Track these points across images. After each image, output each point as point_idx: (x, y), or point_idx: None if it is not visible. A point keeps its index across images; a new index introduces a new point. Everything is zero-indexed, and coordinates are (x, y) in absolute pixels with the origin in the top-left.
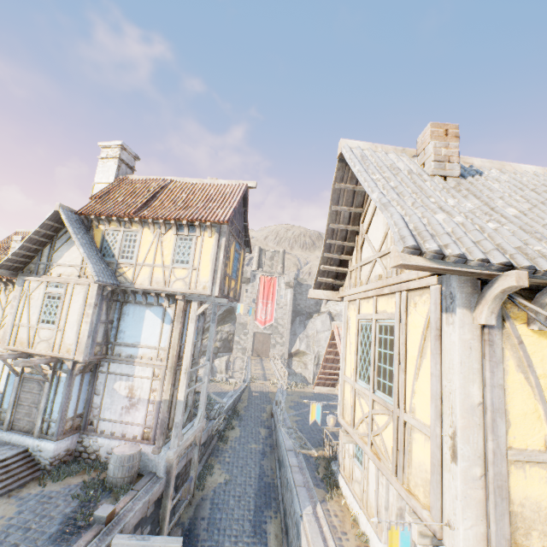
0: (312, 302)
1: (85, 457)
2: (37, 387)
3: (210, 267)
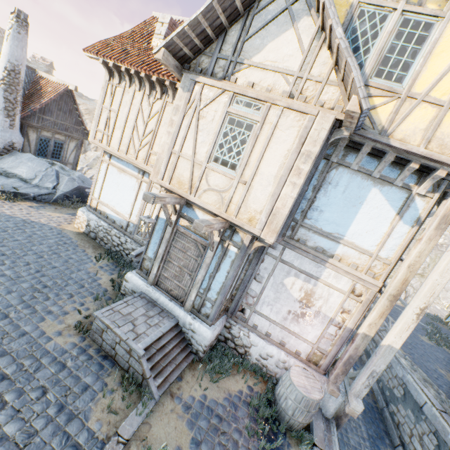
0: None
1: (230, 346)
2: (192, 250)
3: None
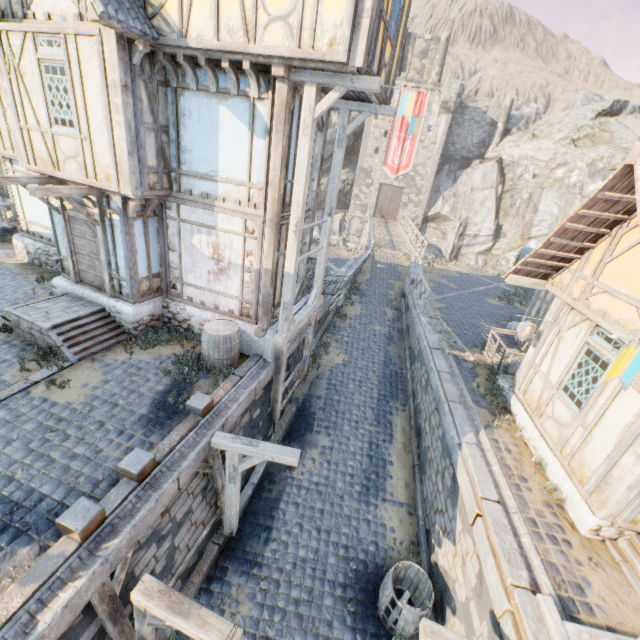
0: (475, 142)
1: (175, 325)
2: (88, 232)
3: None
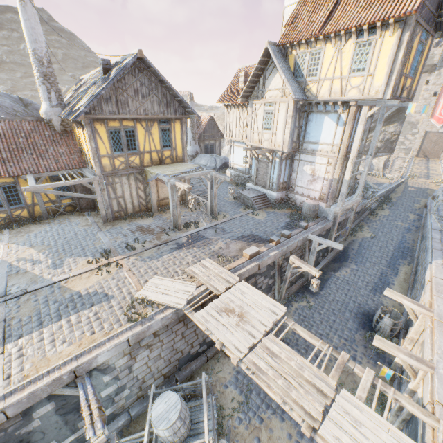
0: None
1: (289, 203)
2: (265, 166)
3: (385, 70)
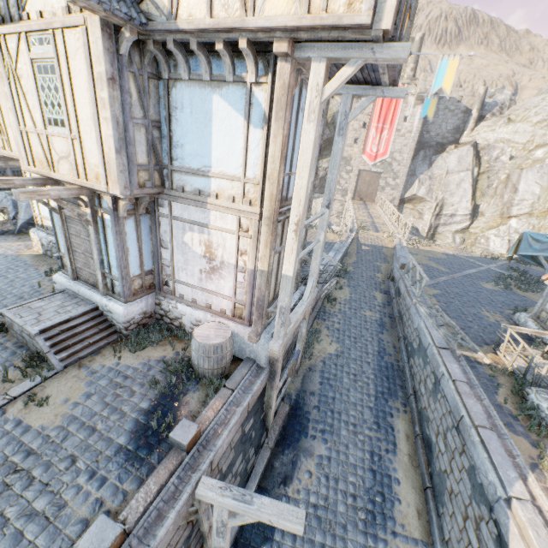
0: (449, 129)
1: (167, 322)
2: (83, 231)
3: None
